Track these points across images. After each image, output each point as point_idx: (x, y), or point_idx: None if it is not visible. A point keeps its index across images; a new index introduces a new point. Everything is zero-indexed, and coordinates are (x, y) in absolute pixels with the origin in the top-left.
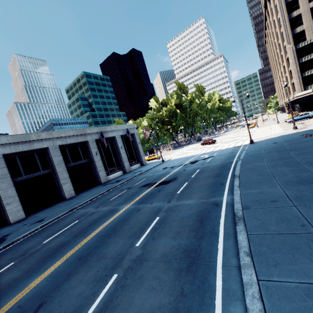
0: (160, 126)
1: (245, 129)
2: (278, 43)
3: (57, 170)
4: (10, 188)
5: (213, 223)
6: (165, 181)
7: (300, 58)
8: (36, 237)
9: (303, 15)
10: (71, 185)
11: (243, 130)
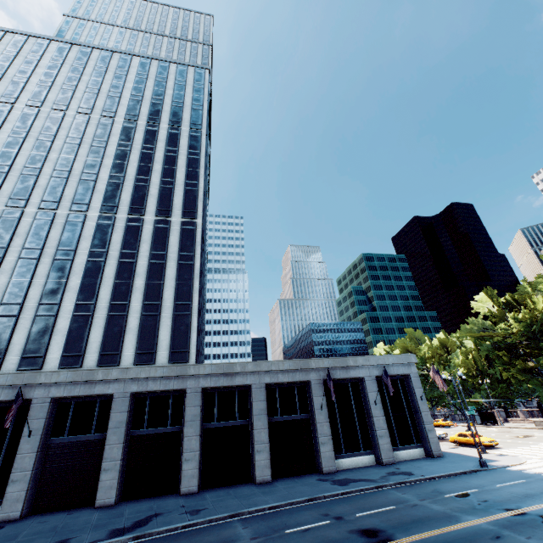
0: (503, 357)
1: None
2: None
3: (254, 424)
4: (195, 436)
5: None
6: None
7: None
8: None
9: None
10: (268, 457)
11: None
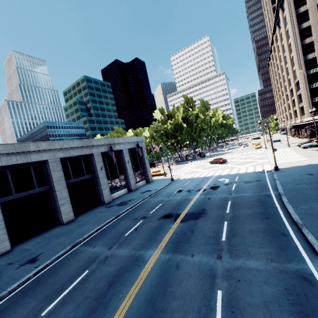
0: (165, 139)
1: (251, 149)
2: (285, 67)
3: (55, 188)
4: None
5: None
6: (191, 213)
7: (311, 84)
8: (30, 298)
9: (315, 43)
10: (70, 206)
11: (249, 150)
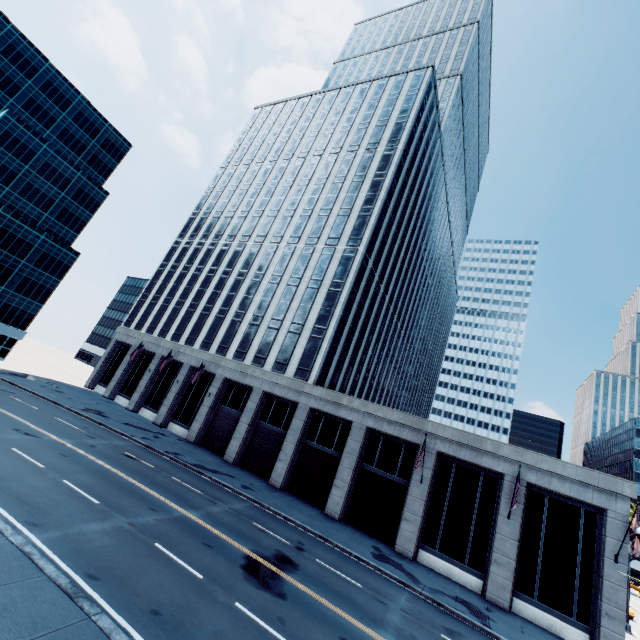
0: None
1: None
2: None
3: (342, 459)
4: (292, 444)
5: (3, 500)
6: (275, 577)
7: None
8: (195, 479)
9: None
10: (342, 497)
11: None
